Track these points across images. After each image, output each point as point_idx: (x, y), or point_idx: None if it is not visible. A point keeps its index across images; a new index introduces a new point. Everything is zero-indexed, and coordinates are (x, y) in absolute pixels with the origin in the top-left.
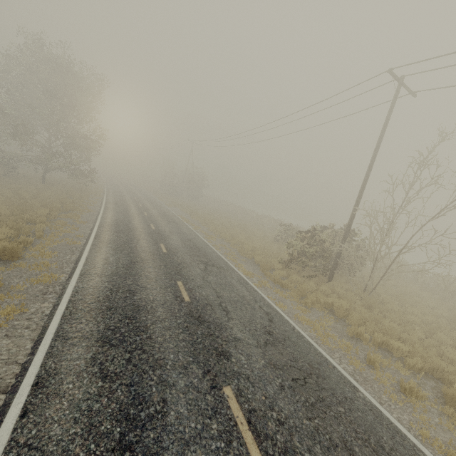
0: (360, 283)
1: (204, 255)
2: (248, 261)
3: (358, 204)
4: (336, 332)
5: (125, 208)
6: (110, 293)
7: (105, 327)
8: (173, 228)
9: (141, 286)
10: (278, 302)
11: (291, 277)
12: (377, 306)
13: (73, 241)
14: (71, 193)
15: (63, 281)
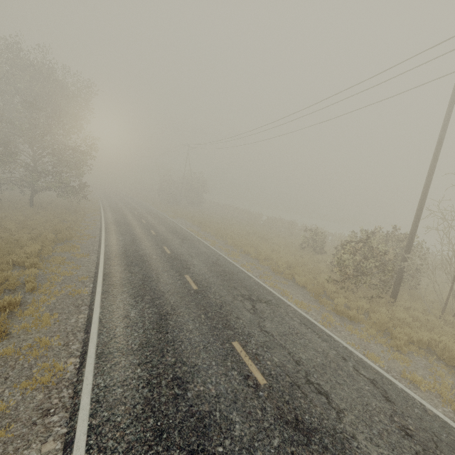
0: (425, 297)
1: (241, 284)
2: (290, 284)
3: (424, 204)
4: None
5: (129, 228)
6: (149, 394)
7: None
8: (190, 248)
9: (189, 364)
10: (365, 350)
11: (356, 304)
12: None
13: (76, 290)
14: (65, 216)
15: (73, 375)
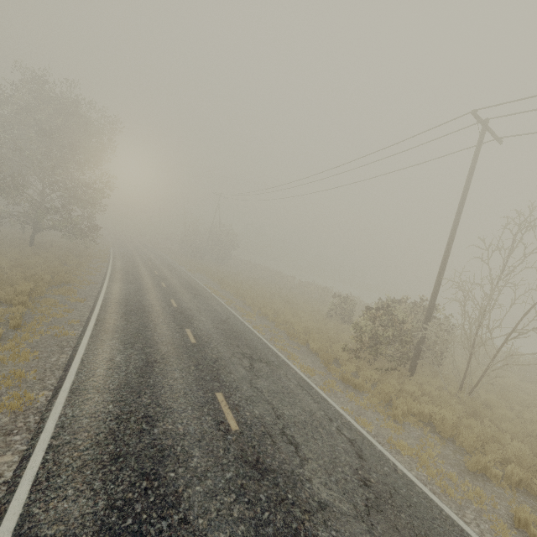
0: (448, 376)
1: (246, 344)
2: (302, 349)
3: (443, 273)
4: (451, 465)
5: (137, 277)
6: (116, 426)
7: (106, 503)
8: (200, 304)
9: (164, 406)
10: (358, 416)
11: (365, 373)
12: (485, 413)
13: (63, 332)
14: (67, 259)
15: (43, 405)
